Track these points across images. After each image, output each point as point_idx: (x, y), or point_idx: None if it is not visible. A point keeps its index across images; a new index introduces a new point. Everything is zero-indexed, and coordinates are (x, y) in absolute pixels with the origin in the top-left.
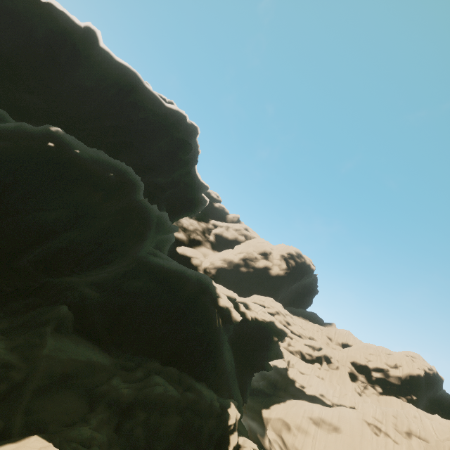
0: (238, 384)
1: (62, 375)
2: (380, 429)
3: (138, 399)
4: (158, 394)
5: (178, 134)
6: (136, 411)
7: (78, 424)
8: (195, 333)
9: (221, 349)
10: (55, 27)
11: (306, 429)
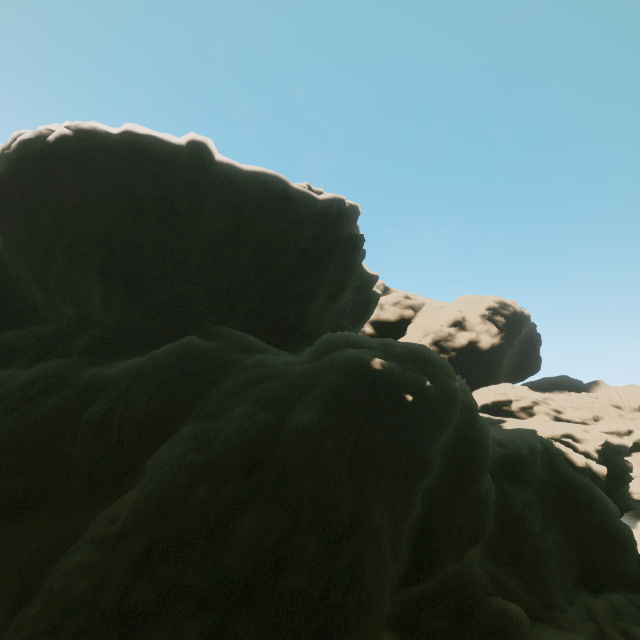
0: None
1: None
2: None
3: None
4: None
5: (343, 230)
6: None
7: None
8: (580, 523)
9: (625, 530)
10: (153, 164)
11: None
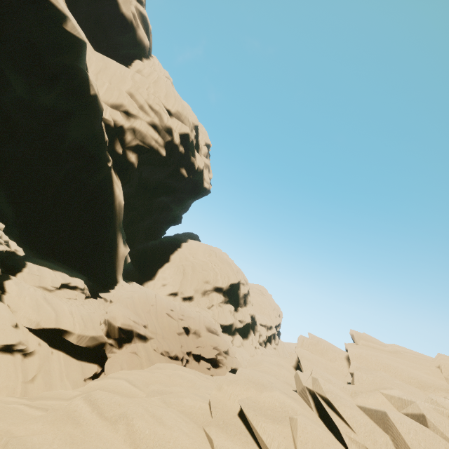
0: None
1: None
2: None
3: None
4: None
5: None
6: None
7: None
8: None
9: None
10: None
11: None
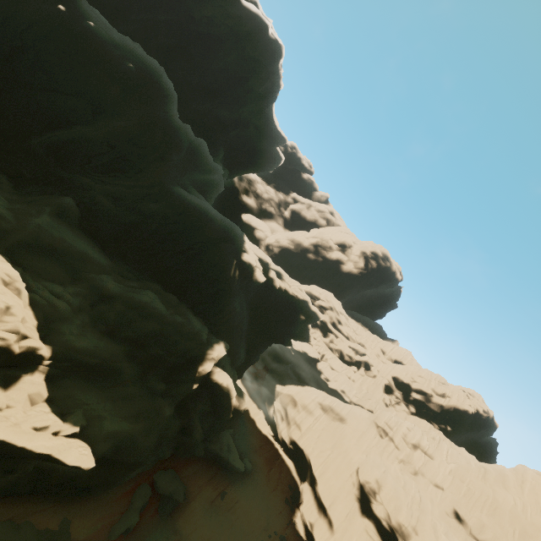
0: (248, 343)
1: (51, 247)
2: (387, 434)
3: (121, 296)
4: (143, 301)
5: (254, 52)
6: (116, 302)
7: (55, 283)
8: (208, 277)
9: (231, 300)
10: None
11: (311, 410)
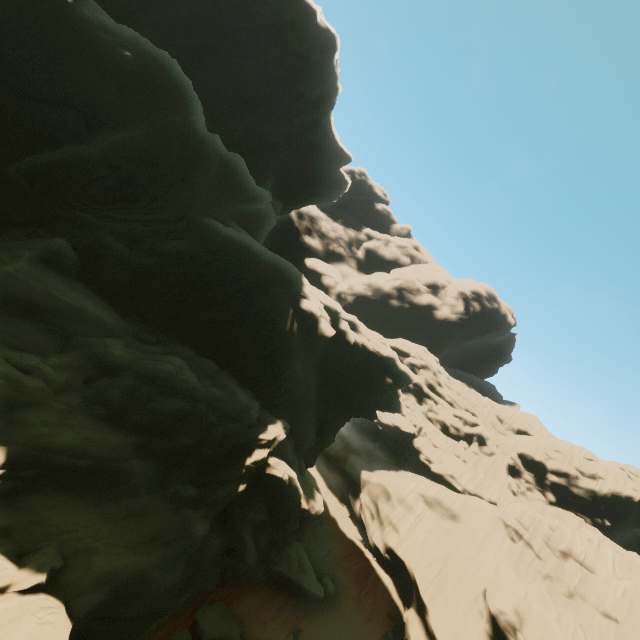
0: (318, 419)
1: (29, 303)
2: (520, 536)
3: (132, 365)
4: (164, 371)
5: (301, 47)
6: (124, 375)
7: (30, 353)
8: (258, 334)
9: (289, 362)
10: None
11: (411, 505)
